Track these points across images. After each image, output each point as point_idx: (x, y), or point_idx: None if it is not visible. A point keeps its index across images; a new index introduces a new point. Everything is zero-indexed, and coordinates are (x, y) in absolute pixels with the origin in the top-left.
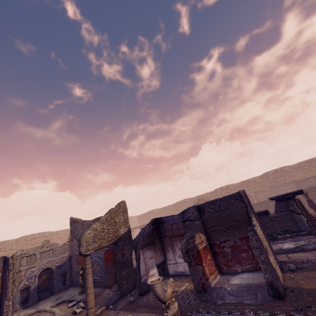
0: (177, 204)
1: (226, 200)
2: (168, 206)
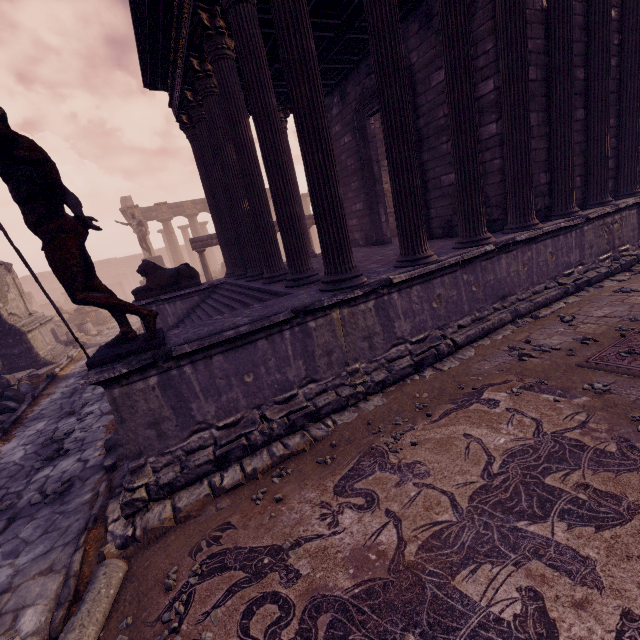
0: None
1: None
2: None
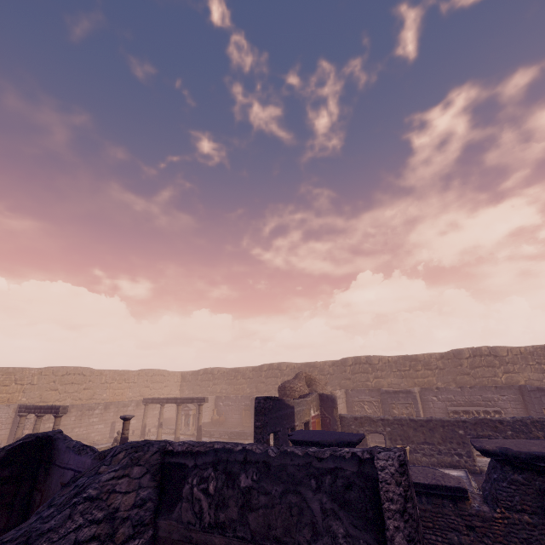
0: (262, 369)
1: (290, 483)
2: (243, 368)
